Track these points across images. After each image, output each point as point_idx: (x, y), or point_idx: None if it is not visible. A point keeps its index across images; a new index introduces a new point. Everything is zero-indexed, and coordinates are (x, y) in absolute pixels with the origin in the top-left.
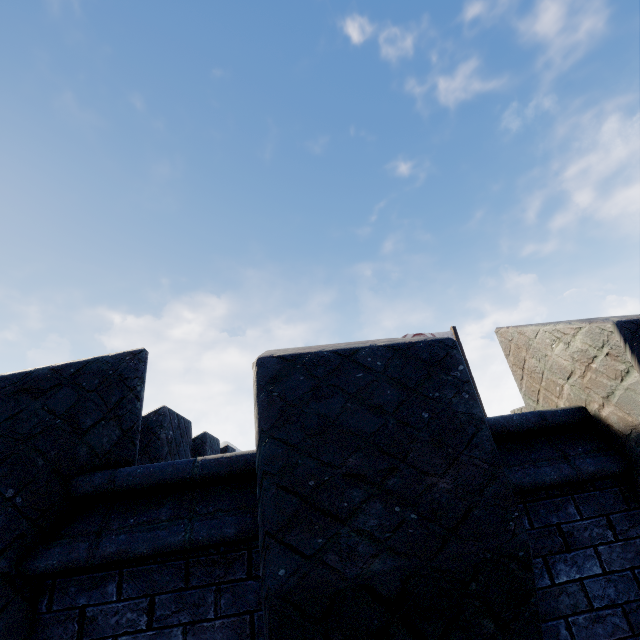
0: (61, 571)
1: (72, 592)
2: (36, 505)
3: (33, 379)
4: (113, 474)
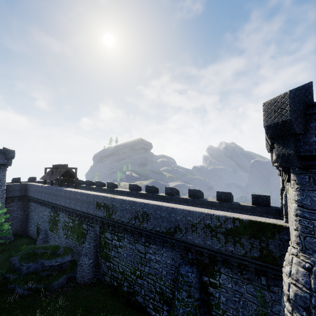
0: (311, 113)
1: (312, 117)
2: (303, 106)
3: (299, 88)
4: (315, 102)
